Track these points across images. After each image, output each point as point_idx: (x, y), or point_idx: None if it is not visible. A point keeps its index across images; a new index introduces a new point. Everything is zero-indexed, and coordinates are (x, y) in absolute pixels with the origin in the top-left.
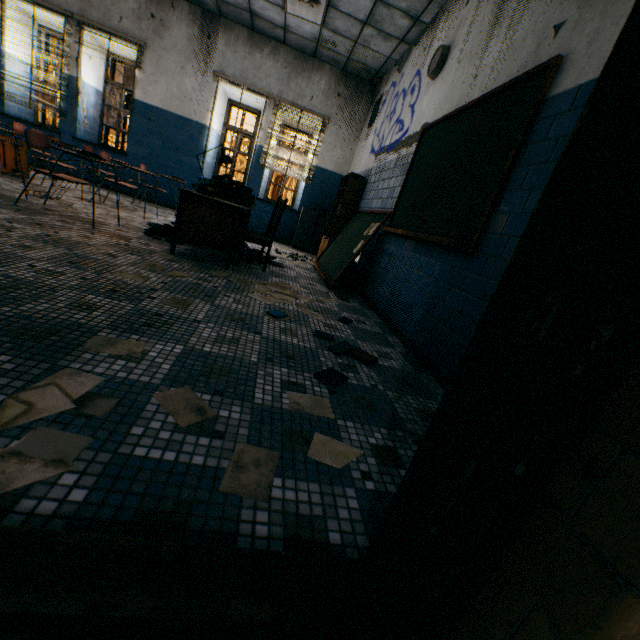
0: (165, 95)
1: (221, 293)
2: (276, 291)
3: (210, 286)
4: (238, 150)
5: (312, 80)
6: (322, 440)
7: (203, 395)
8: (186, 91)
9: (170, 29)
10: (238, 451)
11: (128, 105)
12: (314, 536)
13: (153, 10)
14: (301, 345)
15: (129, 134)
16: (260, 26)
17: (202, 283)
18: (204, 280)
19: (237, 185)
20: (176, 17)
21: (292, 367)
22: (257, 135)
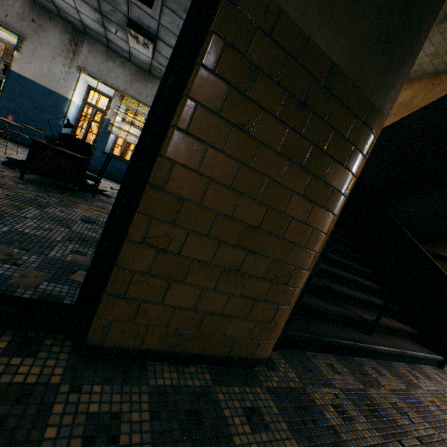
0: (37, 72)
1: (52, 206)
2: (96, 209)
3: (45, 201)
4: (93, 118)
5: (147, 86)
6: (83, 273)
7: (15, 249)
8: (55, 73)
9: (47, 32)
10: (27, 271)
11: (5, 72)
12: (56, 301)
13: (34, 17)
14: (97, 237)
15: (2, 92)
16: (114, 47)
17: (39, 199)
18: (42, 197)
19: (80, 142)
20: (52, 26)
21: (84, 245)
22: (107, 112)
